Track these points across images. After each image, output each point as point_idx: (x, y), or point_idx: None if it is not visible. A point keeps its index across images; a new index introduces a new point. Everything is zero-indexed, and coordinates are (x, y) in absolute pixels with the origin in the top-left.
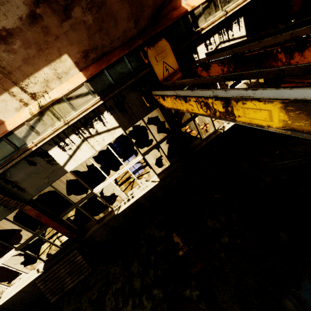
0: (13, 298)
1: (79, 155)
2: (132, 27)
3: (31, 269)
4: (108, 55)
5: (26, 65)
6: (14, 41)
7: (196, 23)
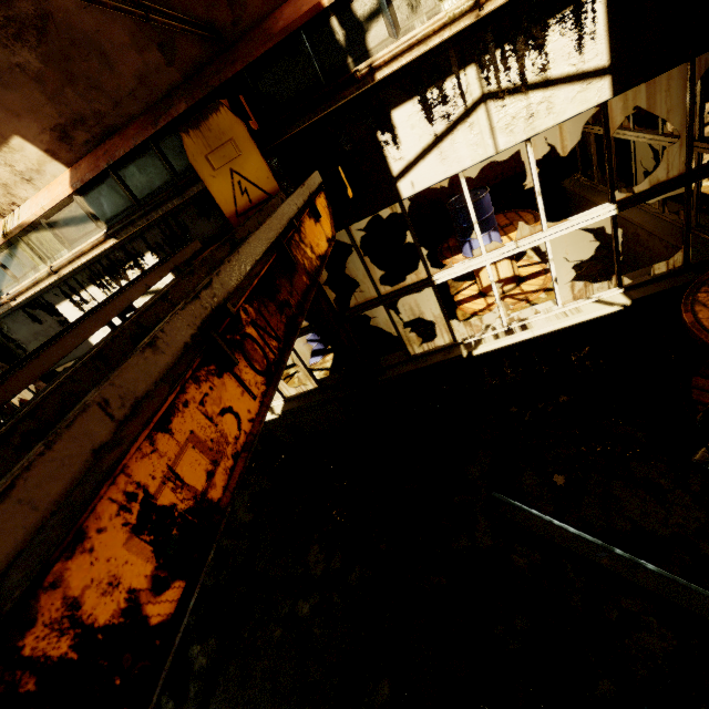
0: None
1: None
2: (162, 63)
3: None
4: (119, 133)
5: None
6: None
7: (359, 43)
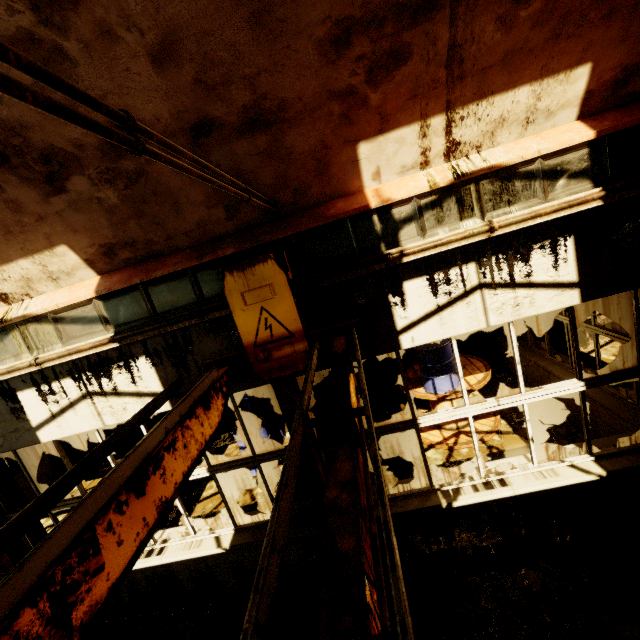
0: None
1: (70, 420)
2: (223, 218)
3: None
4: (161, 258)
5: None
6: None
7: (392, 235)
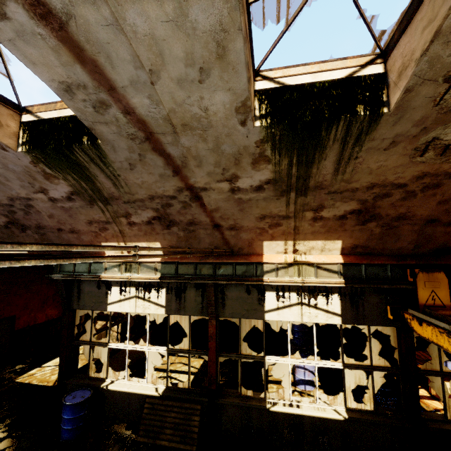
0: (118, 395)
1: (285, 313)
2: (410, 248)
3: (150, 382)
4: (373, 255)
5: (311, 234)
6: (319, 222)
7: None
